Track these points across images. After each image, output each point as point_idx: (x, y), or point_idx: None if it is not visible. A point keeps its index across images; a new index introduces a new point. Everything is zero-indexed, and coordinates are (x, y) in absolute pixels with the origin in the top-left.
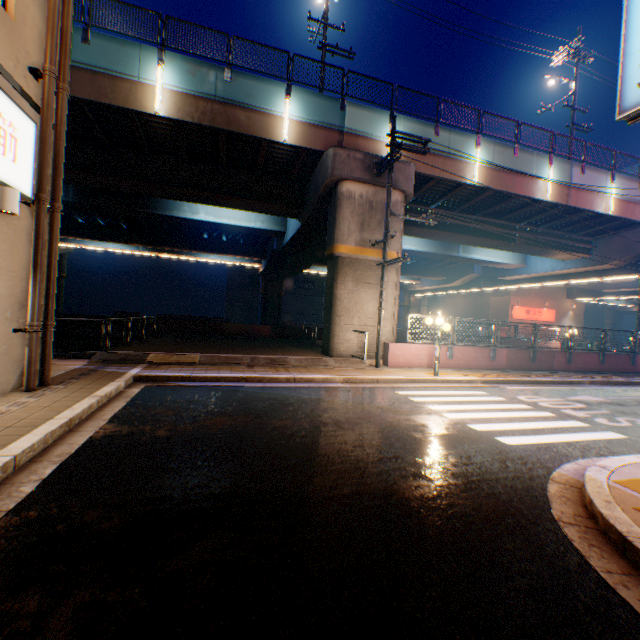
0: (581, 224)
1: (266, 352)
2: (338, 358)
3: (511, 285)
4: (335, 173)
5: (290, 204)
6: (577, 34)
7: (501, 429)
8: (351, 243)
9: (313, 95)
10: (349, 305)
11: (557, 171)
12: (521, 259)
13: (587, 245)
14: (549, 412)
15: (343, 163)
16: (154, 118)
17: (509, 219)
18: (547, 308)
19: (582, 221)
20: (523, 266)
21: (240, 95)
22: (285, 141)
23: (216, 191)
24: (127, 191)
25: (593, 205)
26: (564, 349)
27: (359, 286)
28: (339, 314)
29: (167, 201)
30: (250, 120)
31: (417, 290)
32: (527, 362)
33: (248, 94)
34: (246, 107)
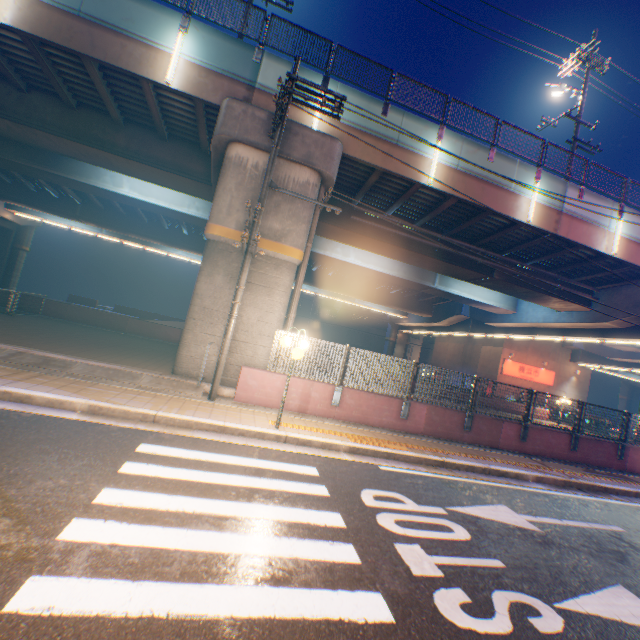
0: (578, 265)
1: (90, 352)
2: (167, 376)
3: (500, 333)
4: (223, 130)
5: (202, 180)
6: (592, 37)
7: (89, 614)
8: (231, 224)
9: (220, 36)
10: (214, 307)
11: (546, 189)
12: (511, 303)
13: (586, 295)
14: (359, 549)
15: (236, 119)
16: (4, 31)
17: (488, 247)
18: (546, 368)
19: (579, 261)
20: (513, 312)
21: (116, 16)
22: (168, 83)
23: (106, 148)
24: (9, 136)
25: (591, 240)
26: (517, 420)
27: (234, 284)
28: (197, 317)
29: (87, 167)
30: (124, 49)
31: (405, 326)
32: (459, 429)
33: (128, 17)
34: (122, 33)
